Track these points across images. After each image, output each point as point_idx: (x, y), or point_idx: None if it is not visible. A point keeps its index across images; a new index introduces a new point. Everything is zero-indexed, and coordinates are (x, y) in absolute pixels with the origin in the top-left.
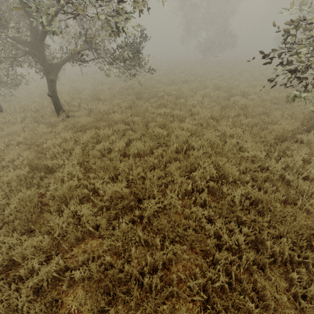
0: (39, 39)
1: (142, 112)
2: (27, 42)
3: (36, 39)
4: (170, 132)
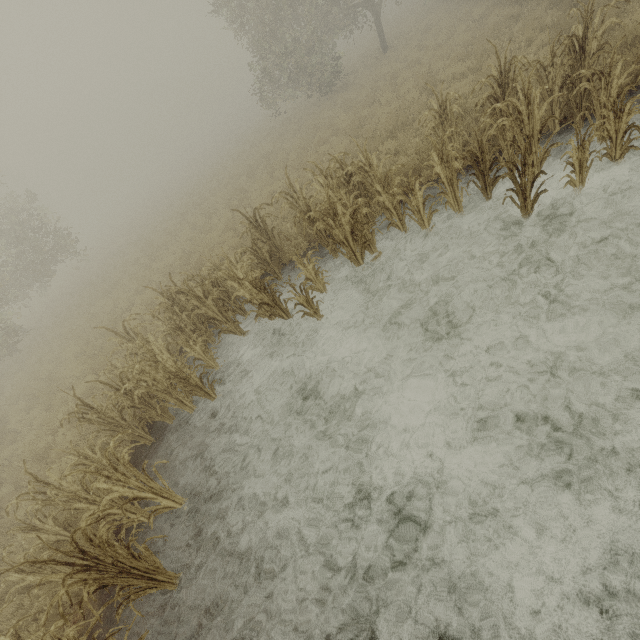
0: None
1: (465, 1)
2: None
3: None
4: None
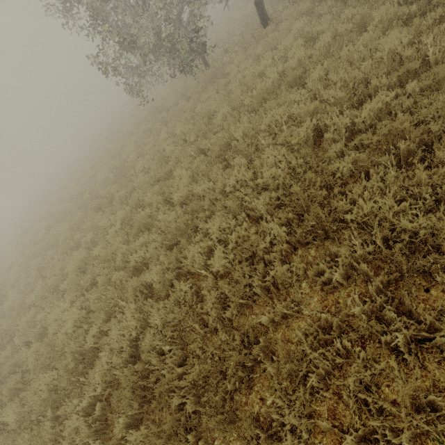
0: None
1: None
2: None
3: None
4: None
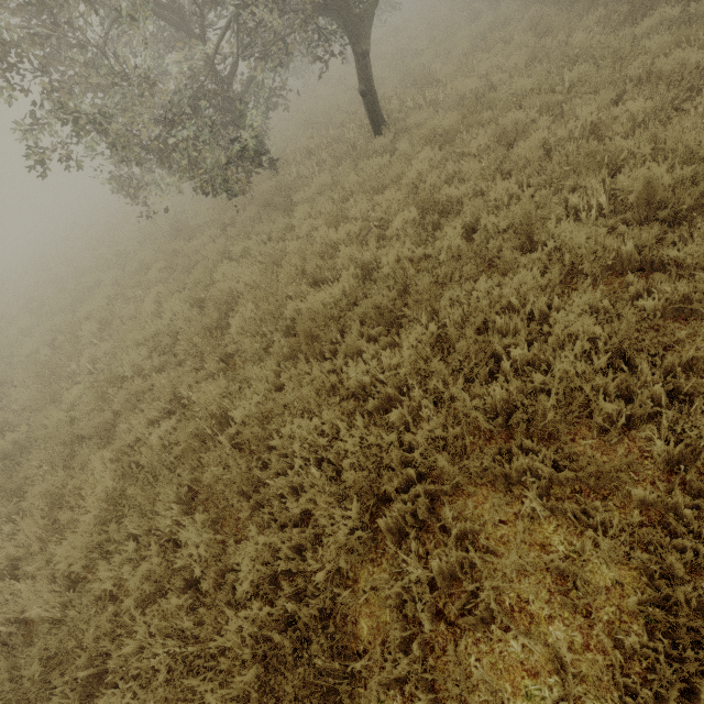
0: None
1: (585, 51)
2: None
3: None
4: None
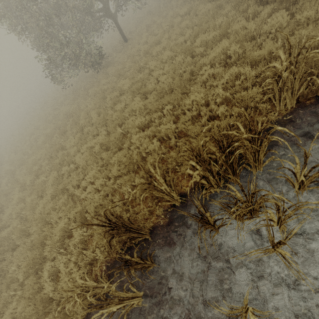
0: (107, 1)
1: (164, 10)
2: (102, 8)
3: (105, 3)
4: (185, 1)
